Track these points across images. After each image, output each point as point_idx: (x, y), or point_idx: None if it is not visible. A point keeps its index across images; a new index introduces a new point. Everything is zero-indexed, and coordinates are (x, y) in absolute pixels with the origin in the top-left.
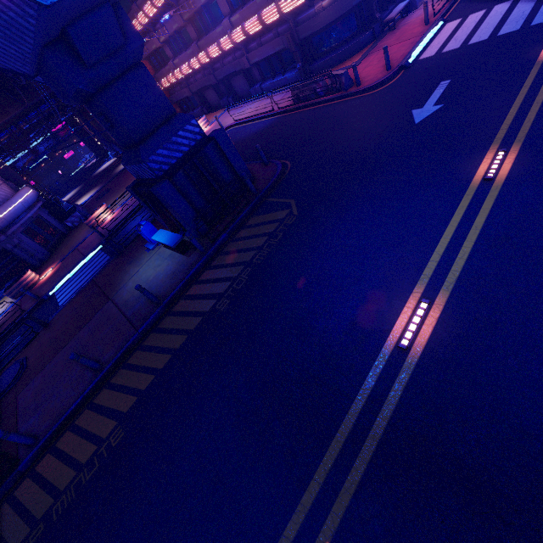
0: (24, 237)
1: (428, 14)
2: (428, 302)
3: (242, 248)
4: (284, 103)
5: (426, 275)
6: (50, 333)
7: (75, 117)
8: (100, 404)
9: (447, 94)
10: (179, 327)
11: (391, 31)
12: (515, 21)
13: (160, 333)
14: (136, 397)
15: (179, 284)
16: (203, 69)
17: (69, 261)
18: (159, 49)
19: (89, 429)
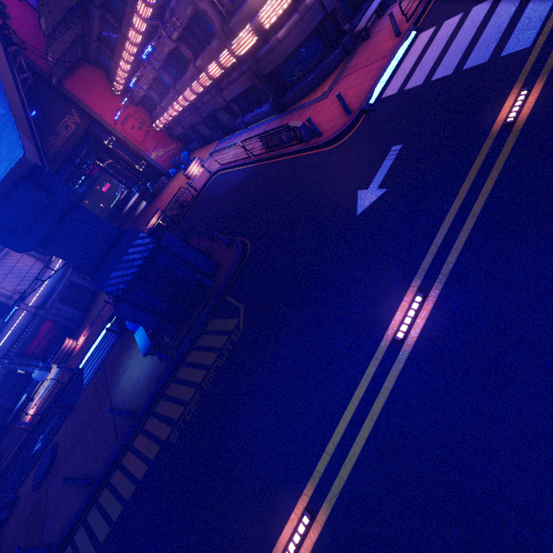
0: (61, 305)
1: (396, 25)
2: (309, 518)
3: (198, 362)
4: (259, 147)
5: (318, 472)
6: (73, 421)
7: (98, 161)
8: (89, 523)
9: (393, 171)
10: (144, 453)
11: (365, 42)
12: (486, 44)
13: (133, 454)
14: (109, 528)
15: (150, 398)
16: (188, 108)
17: (94, 330)
18: (147, 94)
19: (80, 551)
